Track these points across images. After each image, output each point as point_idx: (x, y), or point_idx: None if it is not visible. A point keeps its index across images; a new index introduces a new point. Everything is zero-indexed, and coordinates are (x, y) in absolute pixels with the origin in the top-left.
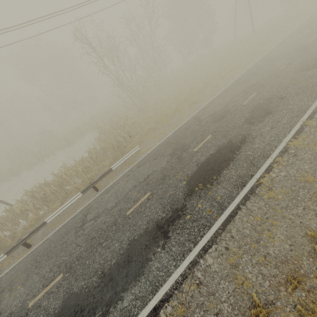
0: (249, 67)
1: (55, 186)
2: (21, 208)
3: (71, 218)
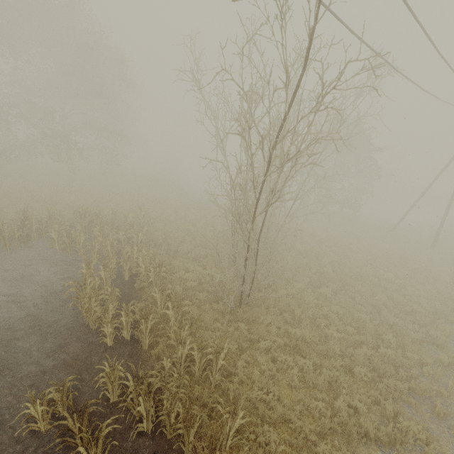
0: None
1: None
2: None
3: None
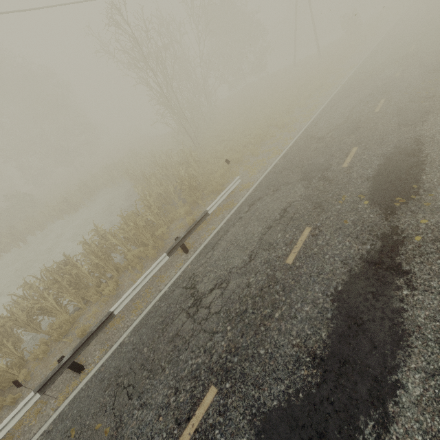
0: (343, 82)
1: (97, 258)
2: (27, 309)
3: (159, 300)
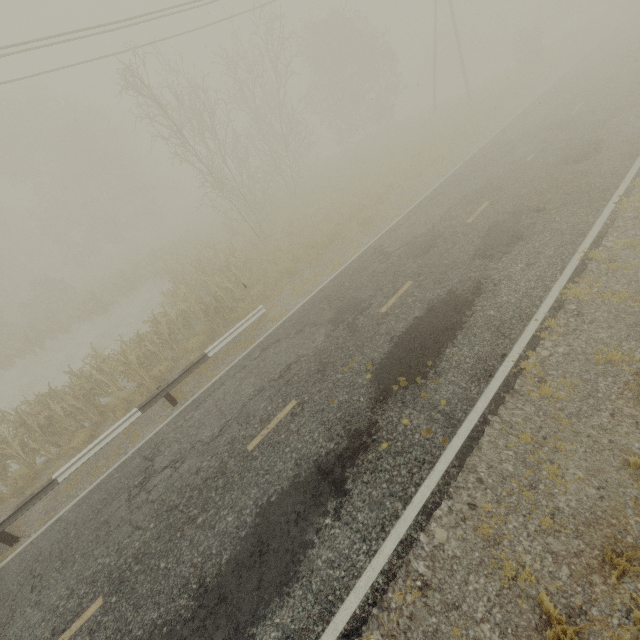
0: (469, 156)
1: (75, 398)
2: None
3: (116, 468)
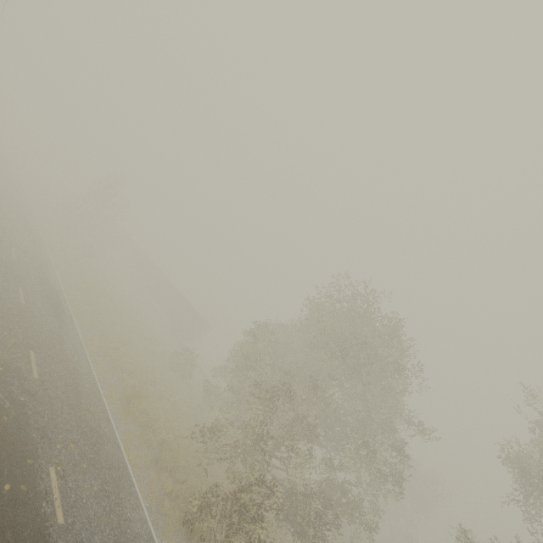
0: None
1: None
2: None
3: None
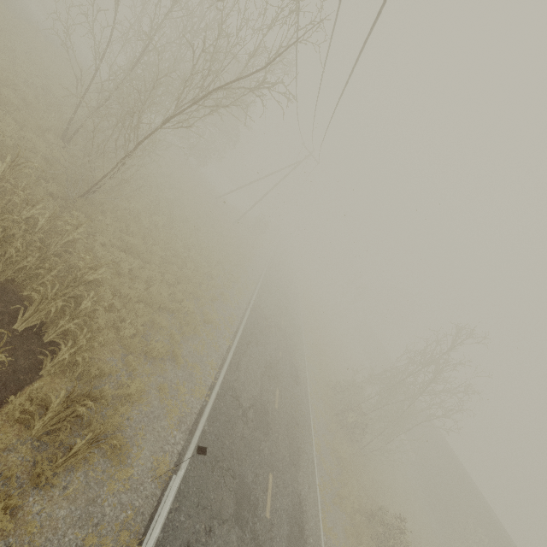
0: (252, 304)
1: None
2: None
3: None
